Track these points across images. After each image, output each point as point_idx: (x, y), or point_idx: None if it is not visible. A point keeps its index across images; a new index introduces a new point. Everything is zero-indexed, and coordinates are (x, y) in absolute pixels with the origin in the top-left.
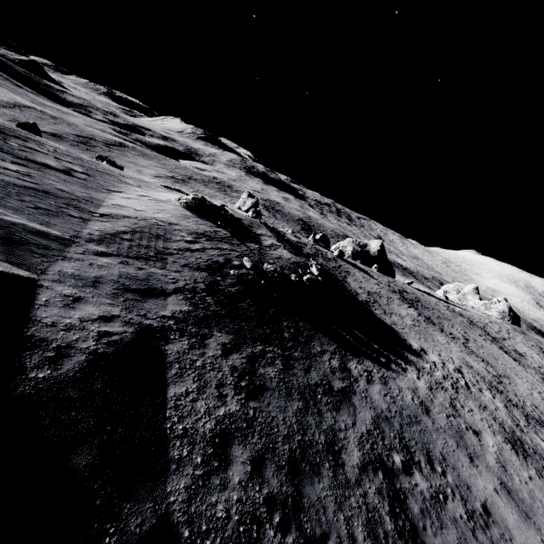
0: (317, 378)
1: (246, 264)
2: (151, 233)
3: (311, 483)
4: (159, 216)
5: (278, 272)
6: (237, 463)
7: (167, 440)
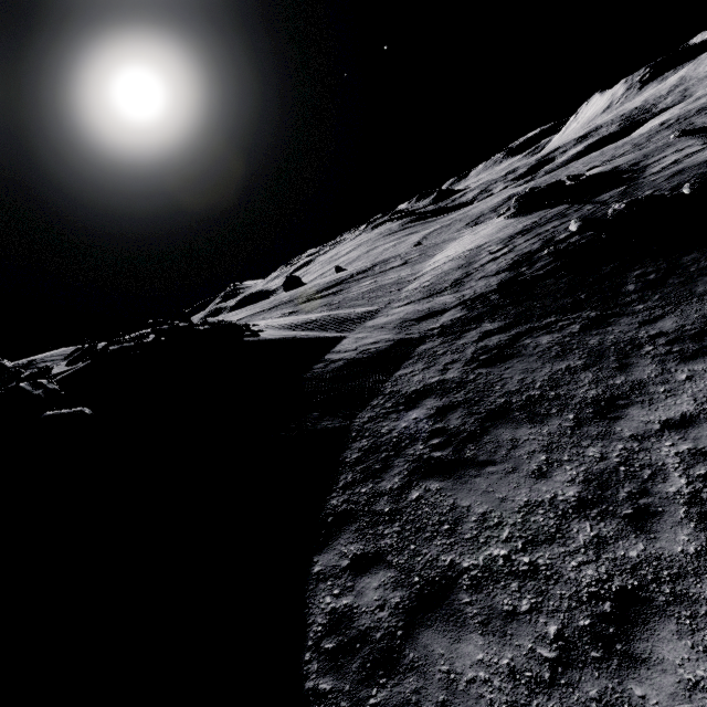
0: (670, 326)
1: (571, 230)
2: (453, 268)
3: (514, 427)
4: (469, 247)
5: (636, 204)
6: (422, 408)
7: (375, 397)
